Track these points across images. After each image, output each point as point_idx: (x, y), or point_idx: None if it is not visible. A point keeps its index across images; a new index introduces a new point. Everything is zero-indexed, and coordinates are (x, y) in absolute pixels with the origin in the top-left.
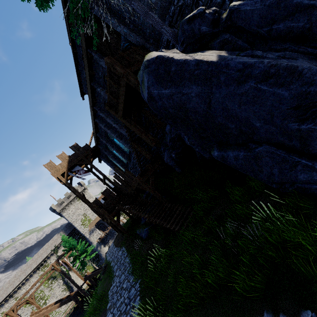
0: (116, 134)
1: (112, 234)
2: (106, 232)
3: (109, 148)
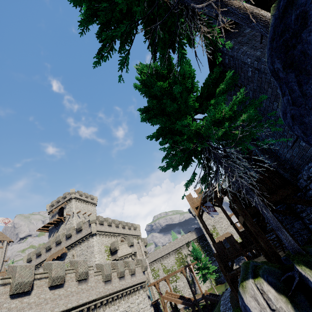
0: None
1: (237, 258)
2: None
3: None
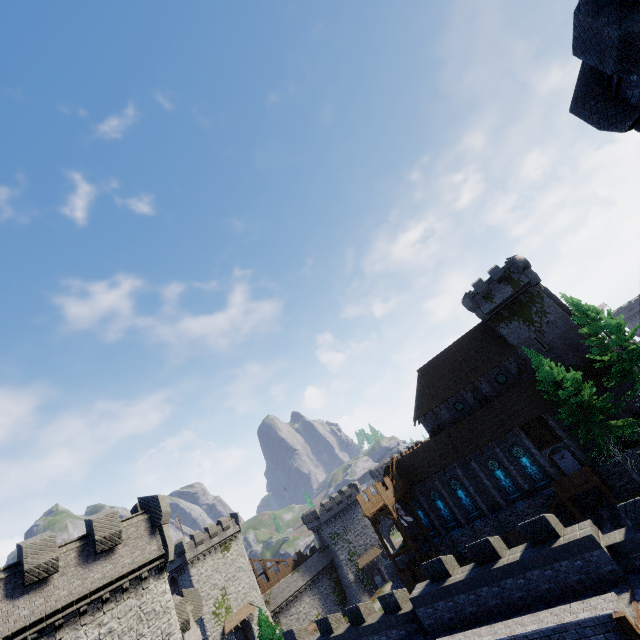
0: (474, 489)
1: None
2: None
3: (430, 495)
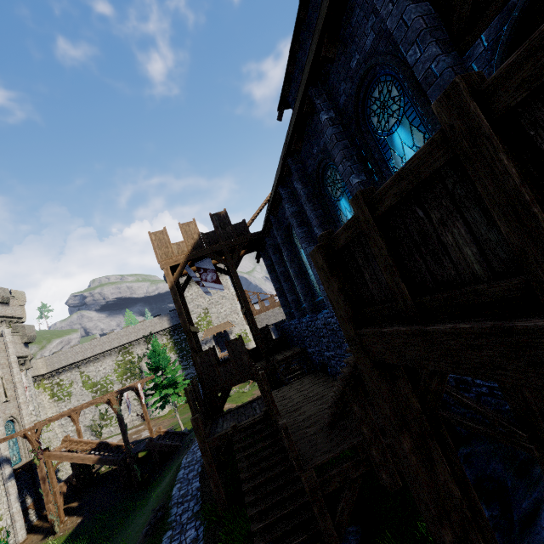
0: (310, 248)
1: None
2: (225, 354)
3: (283, 253)
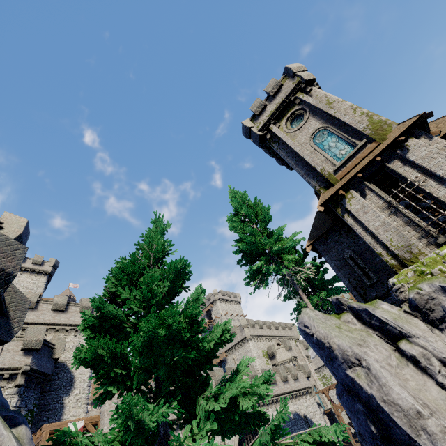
0: None
1: None
2: None
3: None
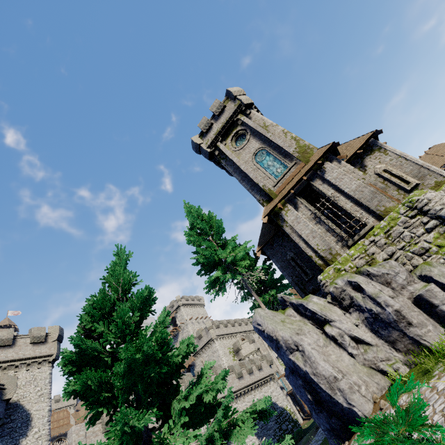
0: None
1: None
2: None
3: None
